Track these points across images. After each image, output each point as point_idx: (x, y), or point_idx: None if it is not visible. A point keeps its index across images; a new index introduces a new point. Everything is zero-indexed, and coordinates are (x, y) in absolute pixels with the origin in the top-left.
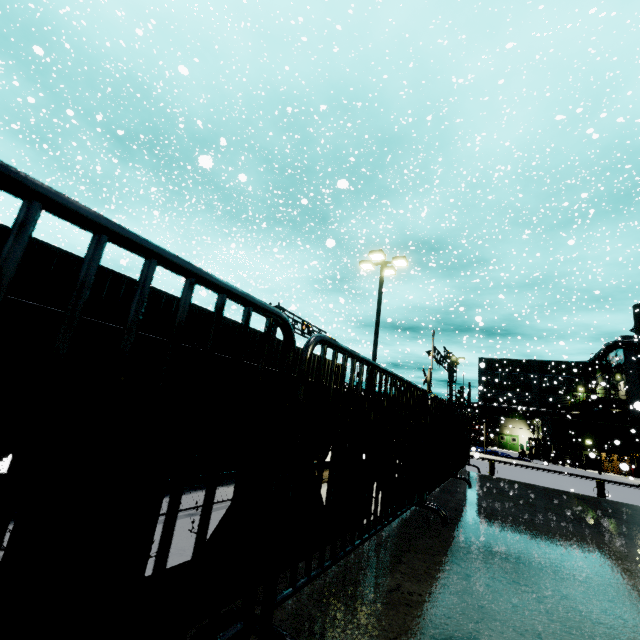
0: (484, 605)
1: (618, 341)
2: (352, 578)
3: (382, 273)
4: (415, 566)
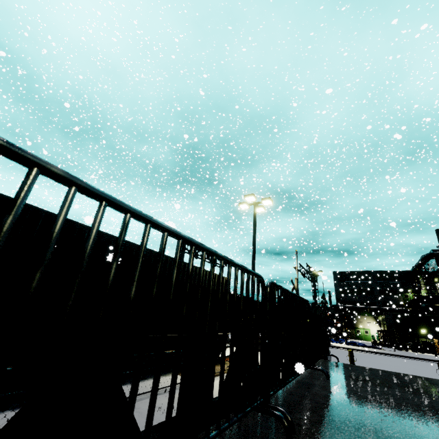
0: None
1: (430, 253)
2: None
3: (255, 210)
4: None
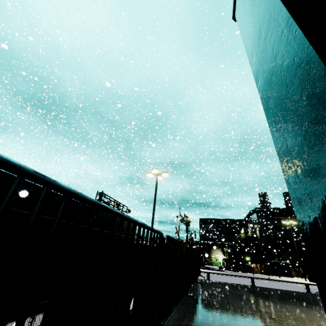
0: (214, 325)
1: (254, 210)
2: (171, 323)
3: (157, 179)
4: (190, 317)
